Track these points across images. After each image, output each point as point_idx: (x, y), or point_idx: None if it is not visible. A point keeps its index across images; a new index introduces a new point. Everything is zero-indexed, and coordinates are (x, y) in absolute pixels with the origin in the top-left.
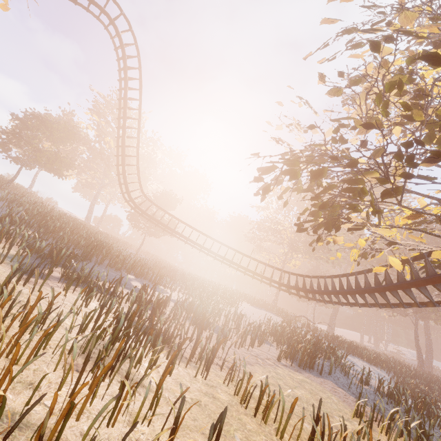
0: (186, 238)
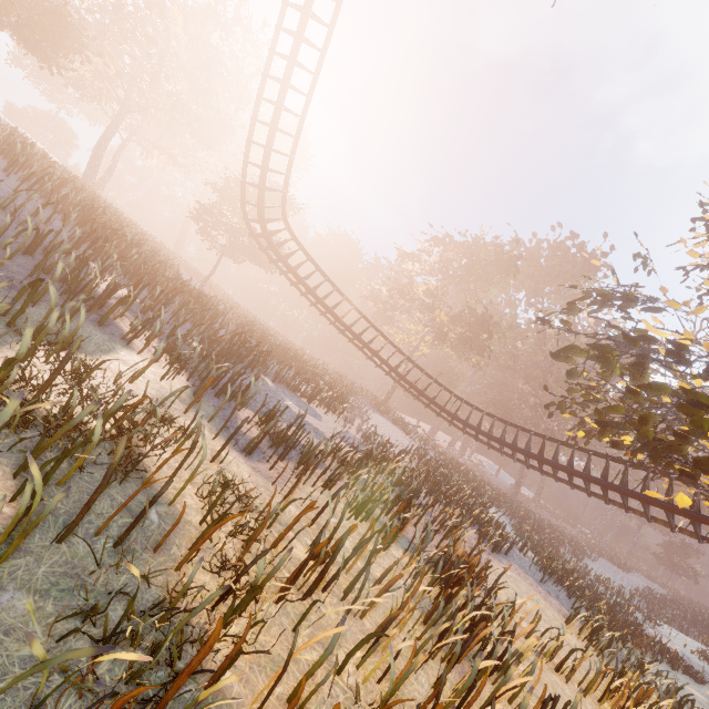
0: (329, 311)
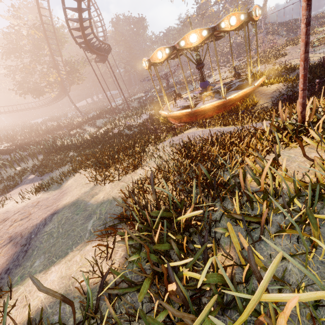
0: None
